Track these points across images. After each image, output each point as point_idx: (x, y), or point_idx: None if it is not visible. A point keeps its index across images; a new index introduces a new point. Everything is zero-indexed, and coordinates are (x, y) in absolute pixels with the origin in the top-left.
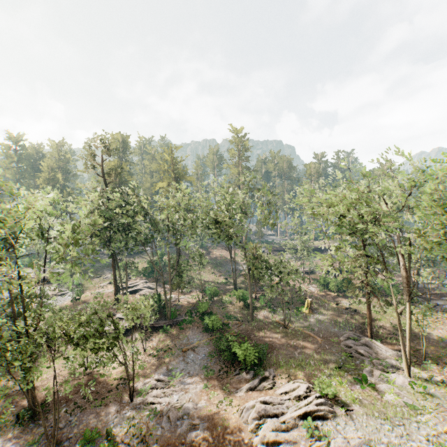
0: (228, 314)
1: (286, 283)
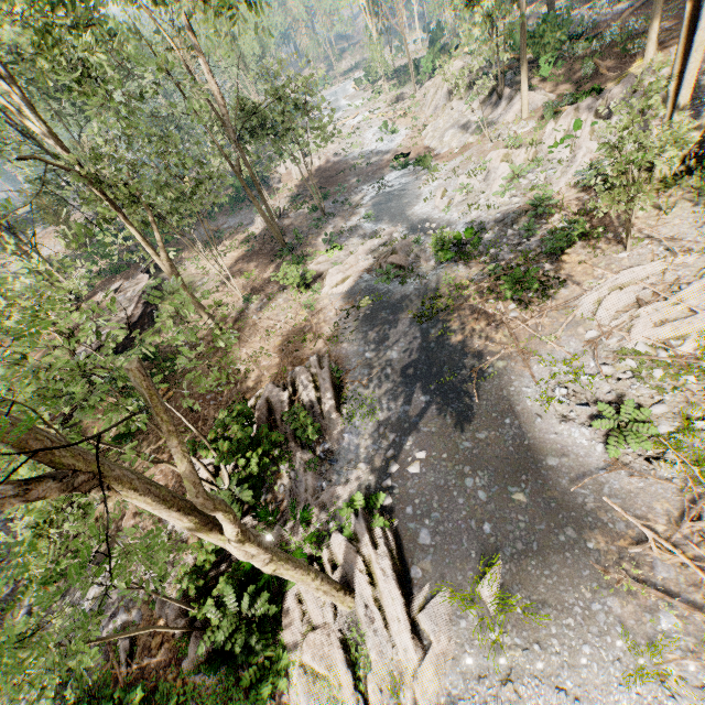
0: None
1: None
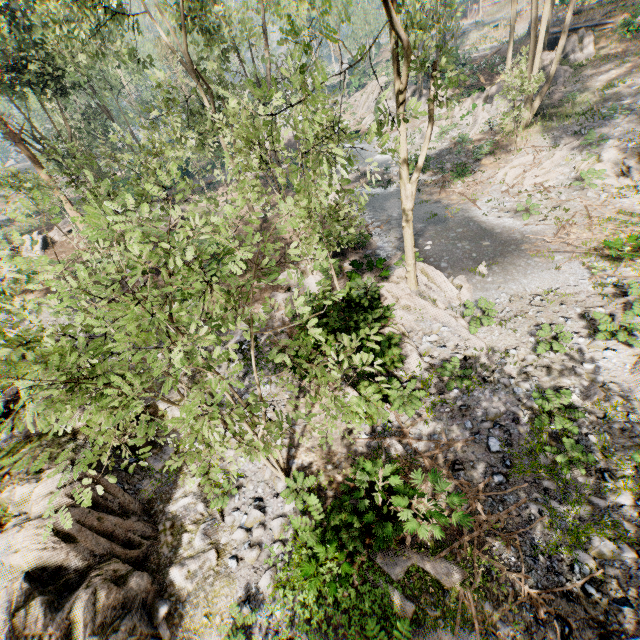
0: None
1: None
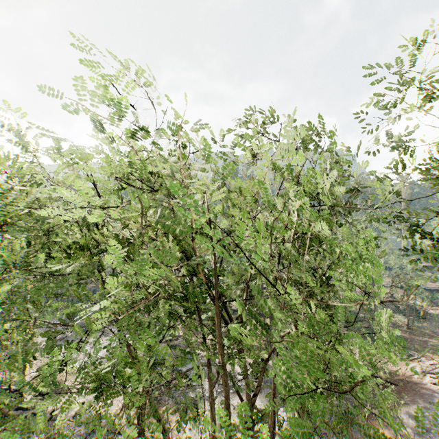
0: (354, 313)
1: (391, 296)
